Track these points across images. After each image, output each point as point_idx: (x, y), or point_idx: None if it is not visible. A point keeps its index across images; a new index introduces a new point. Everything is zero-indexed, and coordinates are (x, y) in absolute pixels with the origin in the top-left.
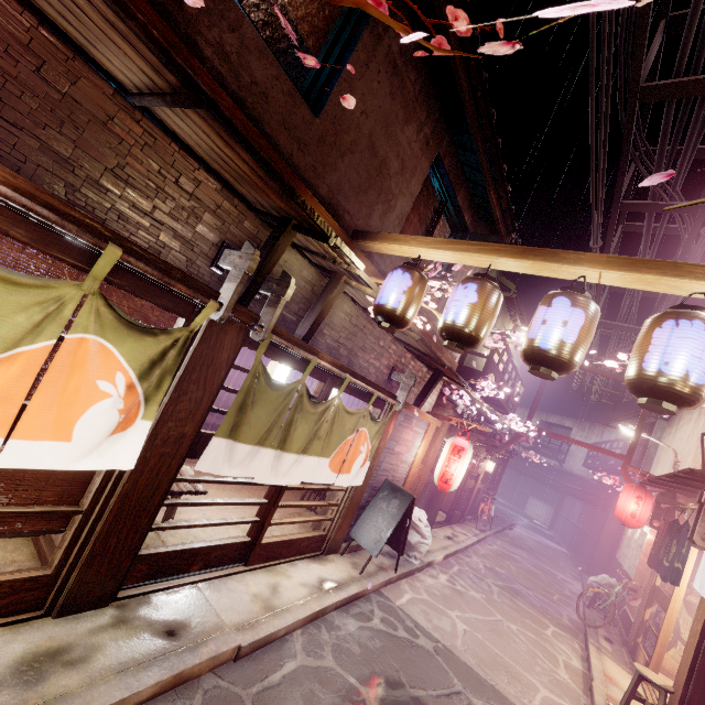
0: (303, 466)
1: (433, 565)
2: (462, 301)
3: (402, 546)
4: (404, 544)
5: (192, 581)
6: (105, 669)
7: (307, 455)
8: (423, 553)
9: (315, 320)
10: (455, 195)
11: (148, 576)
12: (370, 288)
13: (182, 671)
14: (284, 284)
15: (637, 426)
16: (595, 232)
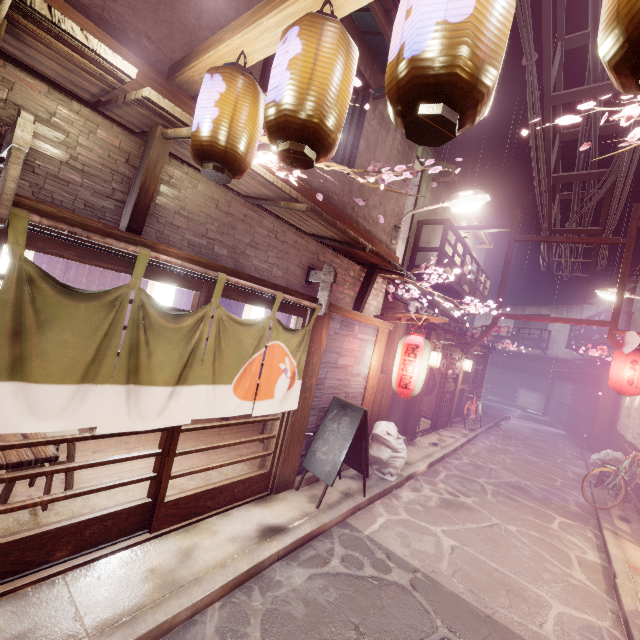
0: (187, 400)
1: (416, 477)
2: (280, 63)
3: (365, 467)
4: (367, 464)
5: (51, 573)
6: None
7: (189, 385)
8: (398, 468)
9: (136, 199)
10: None
11: None
12: (186, 125)
13: None
14: (14, 125)
15: (618, 287)
16: (526, 40)
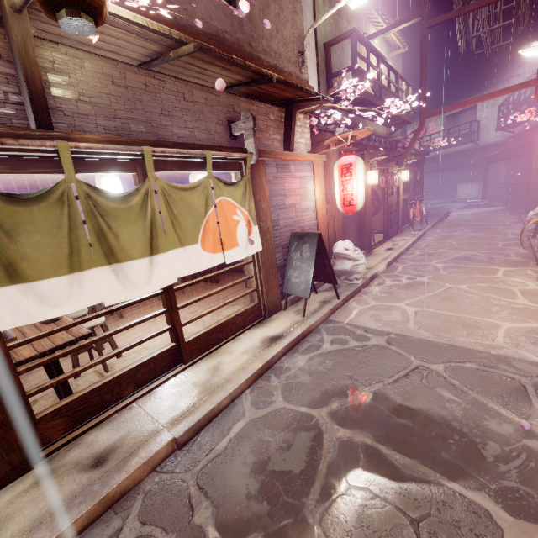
0: (166, 264)
1: (378, 276)
2: None
3: (333, 278)
4: (333, 275)
5: (127, 403)
6: (15, 535)
7: (162, 252)
8: (361, 272)
9: (29, 94)
10: None
11: (74, 423)
12: None
13: (106, 495)
14: None
15: None
16: None
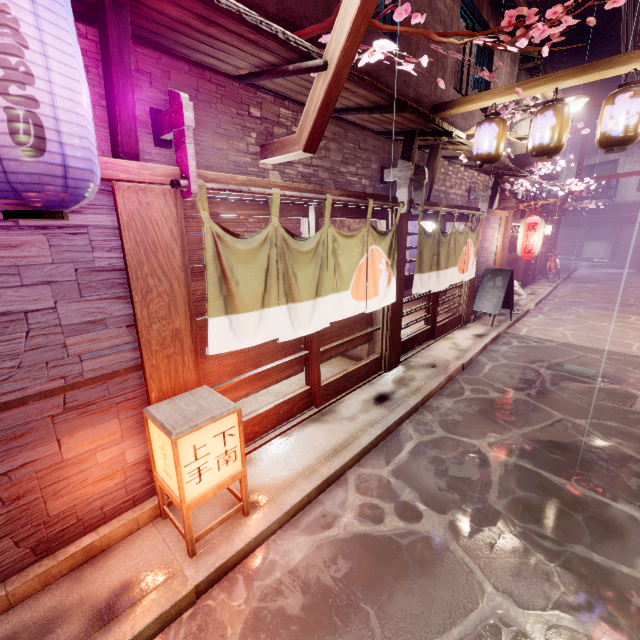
0: (447, 276)
1: (529, 312)
2: (544, 127)
3: (511, 304)
4: (512, 302)
5: (418, 351)
6: (423, 379)
7: (448, 269)
8: (522, 305)
9: (430, 184)
10: (480, 14)
11: (402, 353)
12: (464, 145)
13: (450, 374)
14: (421, 173)
15: None
16: None
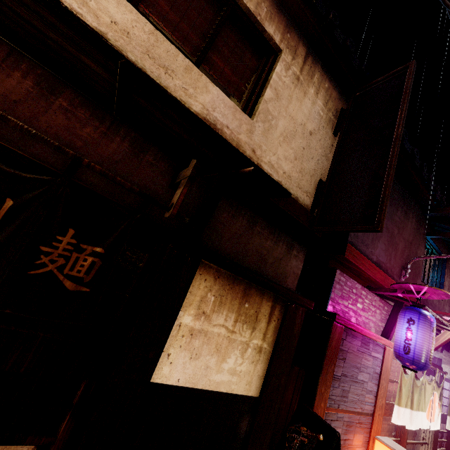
0: None
1: None
2: None
3: None
4: None
5: None
6: None
7: None
8: None
9: None
10: None
11: None
12: None
13: None
14: None
15: None
16: None
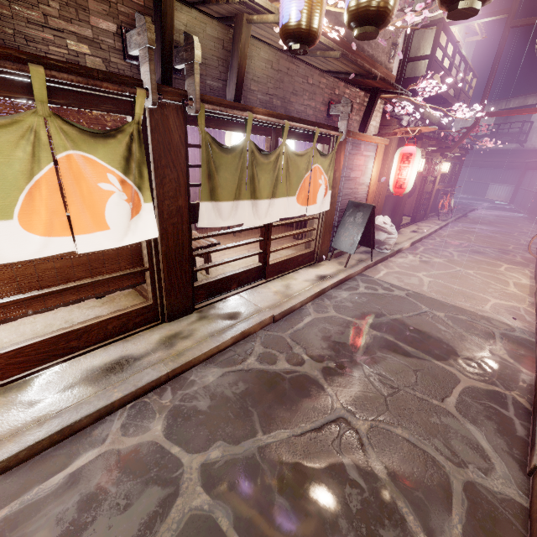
0: (276, 207)
1: (402, 251)
2: None
3: (372, 243)
4: (374, 241)
5: (234, 293)
6: (202, 337)
7: (277, 198)
8: (392, 245)
9: (237, 77)
10: None
11: (208, 296)
12: (271, 13)
13: (243, 331)
14: (190, 47)
15: None
16: None
